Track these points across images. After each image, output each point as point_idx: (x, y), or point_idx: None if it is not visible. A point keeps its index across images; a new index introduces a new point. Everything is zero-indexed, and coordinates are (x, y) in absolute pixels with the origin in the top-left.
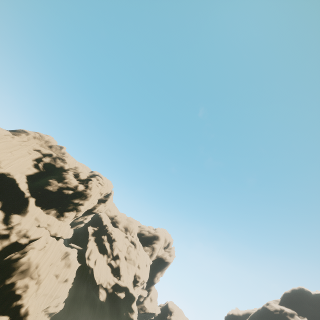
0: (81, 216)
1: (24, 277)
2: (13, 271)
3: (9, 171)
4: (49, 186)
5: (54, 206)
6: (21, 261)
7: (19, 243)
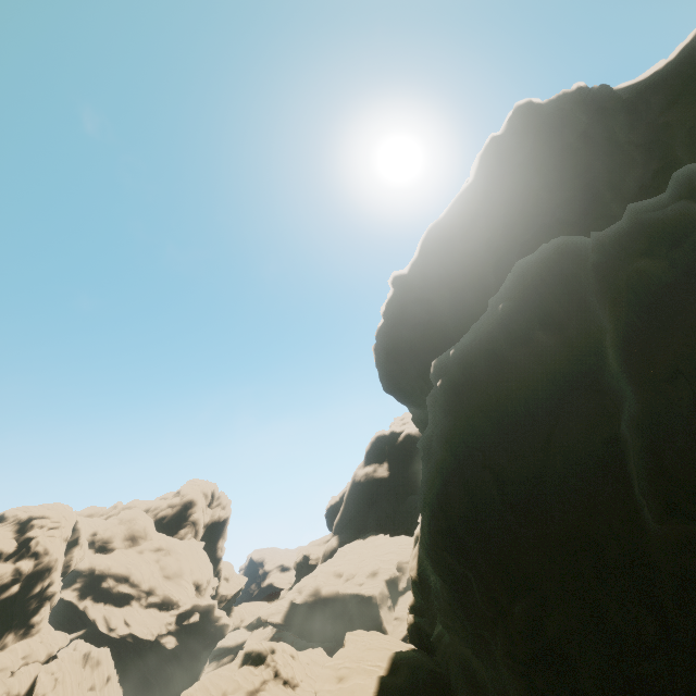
0: None
1: None
2: None
3: None
4: None
5: (3, 631)
6: None
7: None
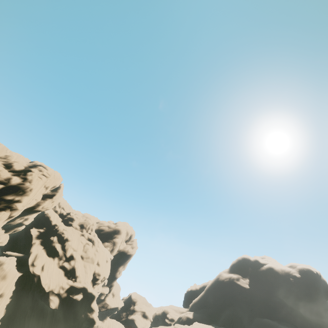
0: (19, 216)
1: None
2: None
3: None
4: None
5: None
6: None
7: None
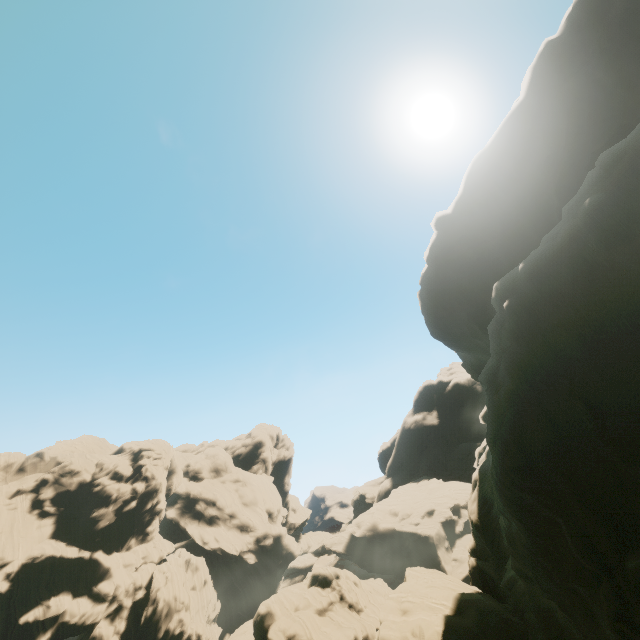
0: None
1: (171, 618)
2: (158, 623)
3: (26, 556)
4: (101, 522)
5: (128, 536)
6: (160, 609)
7: (138, 601)
